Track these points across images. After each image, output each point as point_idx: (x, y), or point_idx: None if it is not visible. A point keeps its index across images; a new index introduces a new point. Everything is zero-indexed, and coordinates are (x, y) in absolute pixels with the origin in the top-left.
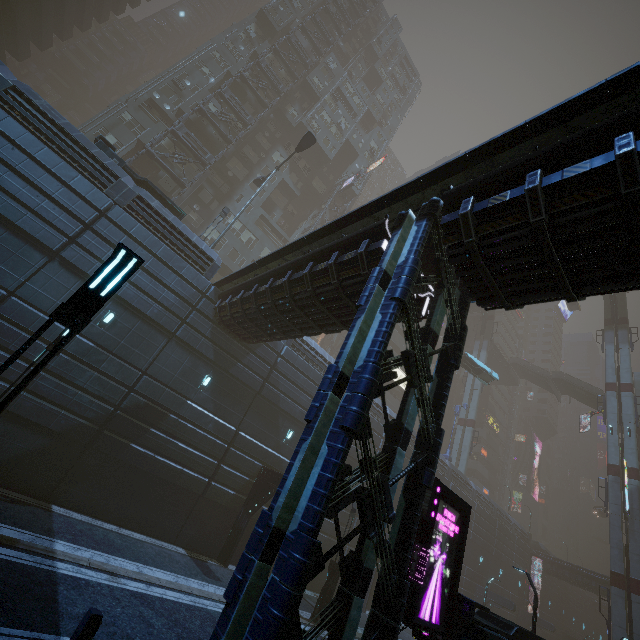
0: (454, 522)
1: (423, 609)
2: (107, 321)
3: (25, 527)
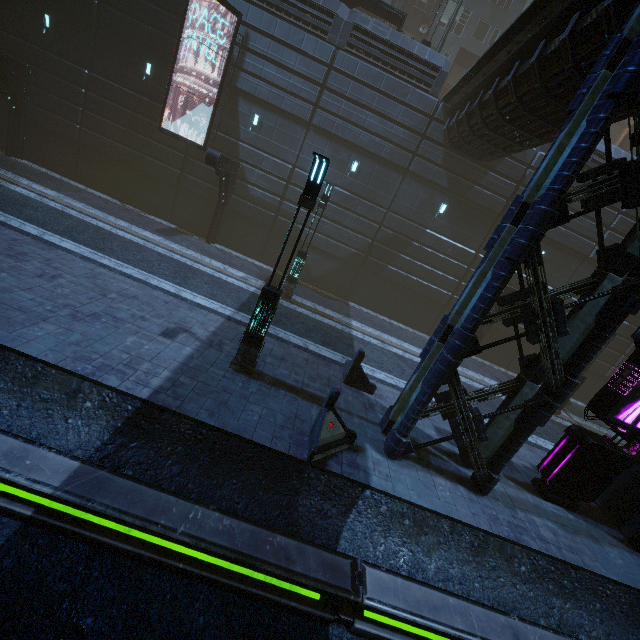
0: None
1: (624, 414)
2: (354, 171)
3: (336, 311)
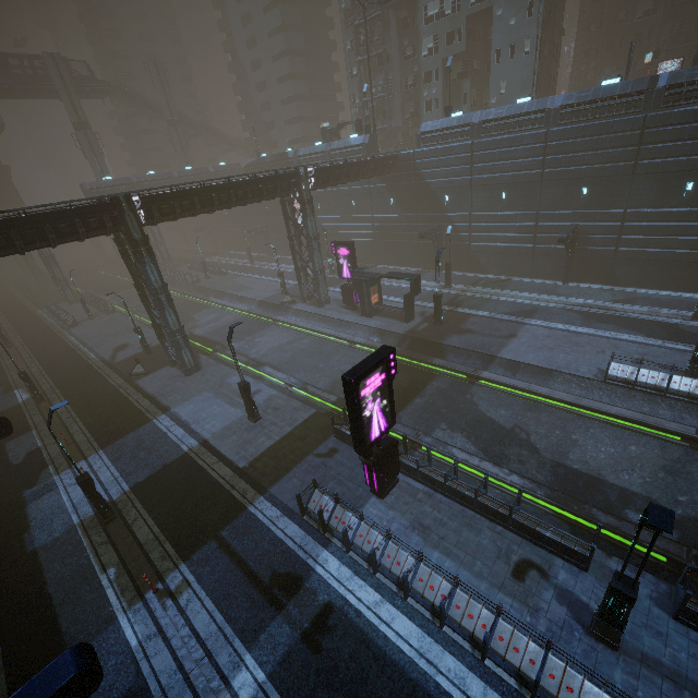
0: (346, 251)
1: (344, 275)
2: (354, 205)
3: None
